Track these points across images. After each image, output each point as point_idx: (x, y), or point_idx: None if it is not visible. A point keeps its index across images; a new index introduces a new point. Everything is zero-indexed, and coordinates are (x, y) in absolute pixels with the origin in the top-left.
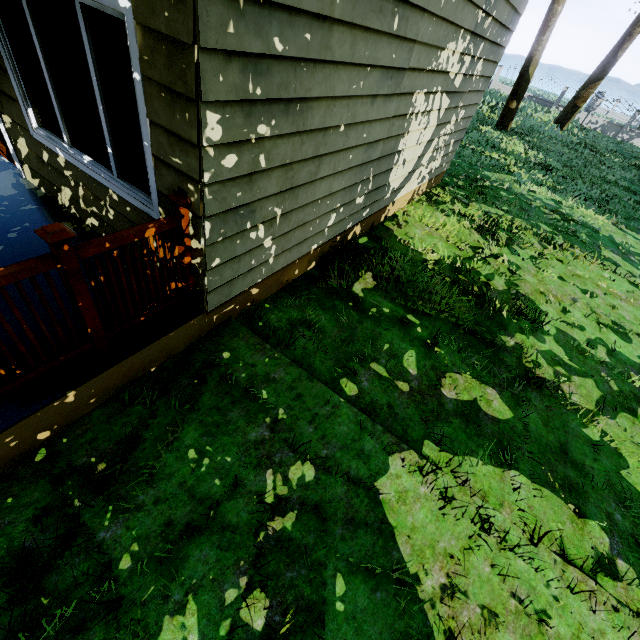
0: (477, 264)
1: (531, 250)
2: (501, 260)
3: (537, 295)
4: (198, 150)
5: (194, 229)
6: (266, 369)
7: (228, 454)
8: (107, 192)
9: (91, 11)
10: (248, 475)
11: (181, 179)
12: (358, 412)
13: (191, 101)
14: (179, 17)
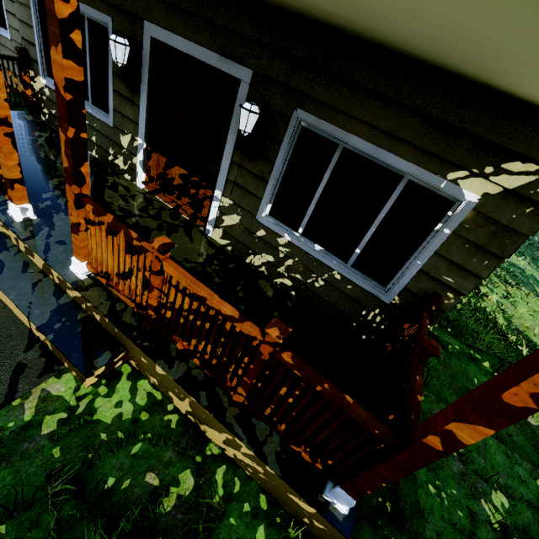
0: (483, 303)
1: (500, 289)
2: (491, 299)
3: (526, 329)
4: (480, 280)
5: (430, 316)
6: (427, 406)
7: (451, 487)
8: (329, 271)
9: (414, 185)
10: (473, 505)
11: (441, 288)
12: (498, 442)
13: (497, 257)
14: (526, 221)
